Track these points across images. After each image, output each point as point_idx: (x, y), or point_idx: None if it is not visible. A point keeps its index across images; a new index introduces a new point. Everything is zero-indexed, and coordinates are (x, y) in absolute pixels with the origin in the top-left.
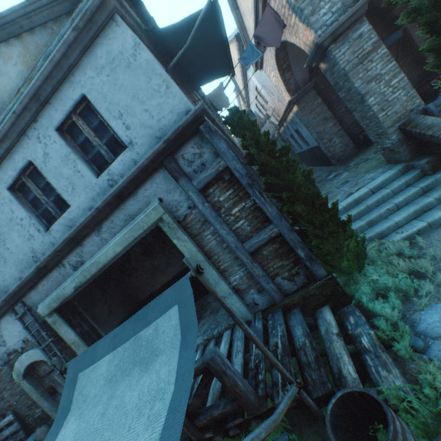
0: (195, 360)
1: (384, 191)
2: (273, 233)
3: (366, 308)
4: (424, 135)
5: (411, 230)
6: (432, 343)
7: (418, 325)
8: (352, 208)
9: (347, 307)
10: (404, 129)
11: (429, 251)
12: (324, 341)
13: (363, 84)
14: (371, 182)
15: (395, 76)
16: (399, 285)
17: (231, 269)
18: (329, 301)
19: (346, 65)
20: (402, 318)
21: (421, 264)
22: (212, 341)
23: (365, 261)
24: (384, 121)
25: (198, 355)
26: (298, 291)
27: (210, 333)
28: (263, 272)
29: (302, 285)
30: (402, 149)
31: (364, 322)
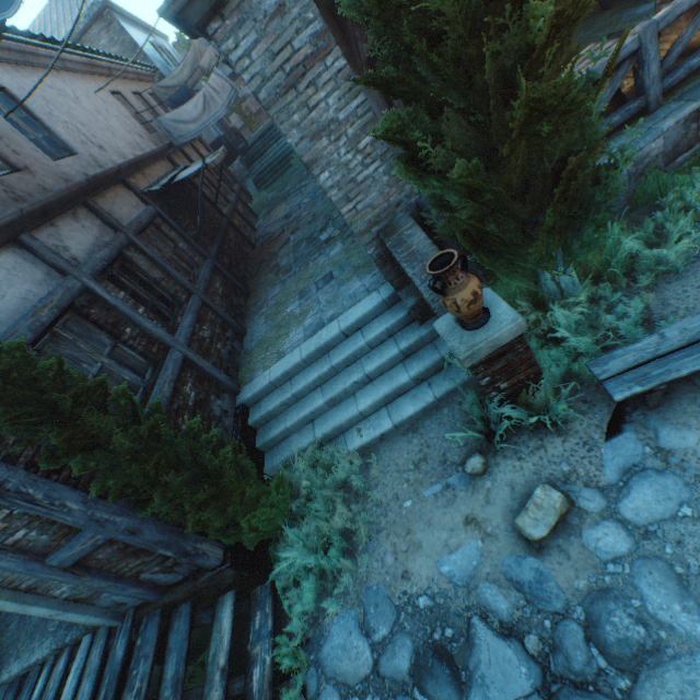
0: (35, 693)
1: (359, 341)
2: (101, 540)
3: (283, 592)
4: (404, 272)
5: (374, 433)
6: (324, 689)
7: (324, 645)
8: (317, 360)
9: (262, 589)
10: (384, 243)
11: (376, 494)
12: (206, 679)
13: (305, 139)
14: (348, 313)
15: (368, 128)
16: (324, 564)
17: (46, 583)
18: (236, 586)
19: (261, 85)
20: (314, 623)
21: (357, 526)
22: (65, 653)
23: (300, 501)
24: (354, 222)
25: (41, 681)
26: (185, 584)
27: (61, 640)
28: (109, 582)
29: (192, 572)
30: (386, 272)
31: (268, 632)
